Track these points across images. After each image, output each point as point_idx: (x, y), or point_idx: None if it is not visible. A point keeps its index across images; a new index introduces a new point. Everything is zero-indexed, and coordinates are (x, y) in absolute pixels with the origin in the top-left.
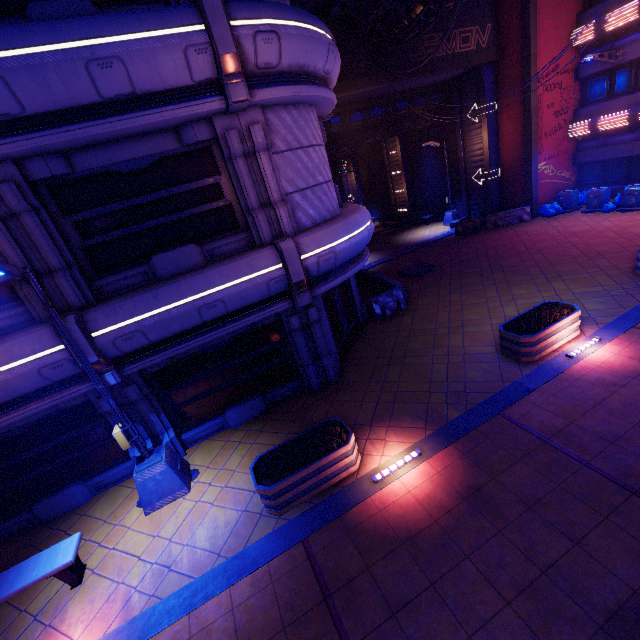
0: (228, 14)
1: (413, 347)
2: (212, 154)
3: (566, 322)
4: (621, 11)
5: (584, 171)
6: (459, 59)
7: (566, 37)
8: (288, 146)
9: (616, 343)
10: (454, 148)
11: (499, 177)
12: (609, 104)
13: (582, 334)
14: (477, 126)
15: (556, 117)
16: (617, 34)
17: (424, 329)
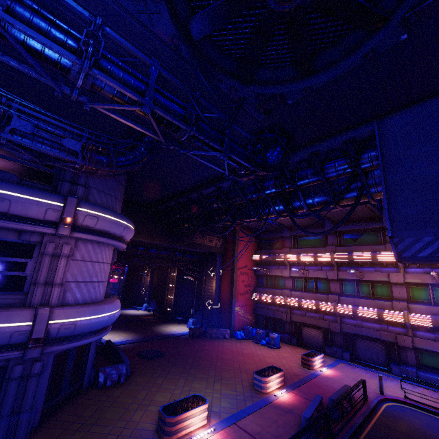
0: (78, 205)
1: (105, 416)
2: (35, 248)
3: (198, 411)
4: (267, 256)
5: (258, 318)
6: (206, 247)
7: (250, 256)
8: (83, 258)
9: (221, 433)
10: (202, 284)
11: (219, 307)
12: (266, 290)
13: (209, 423)
14: (212, 277)
15: (246, 287)
16: (268, 263)
17: (124, 402)
